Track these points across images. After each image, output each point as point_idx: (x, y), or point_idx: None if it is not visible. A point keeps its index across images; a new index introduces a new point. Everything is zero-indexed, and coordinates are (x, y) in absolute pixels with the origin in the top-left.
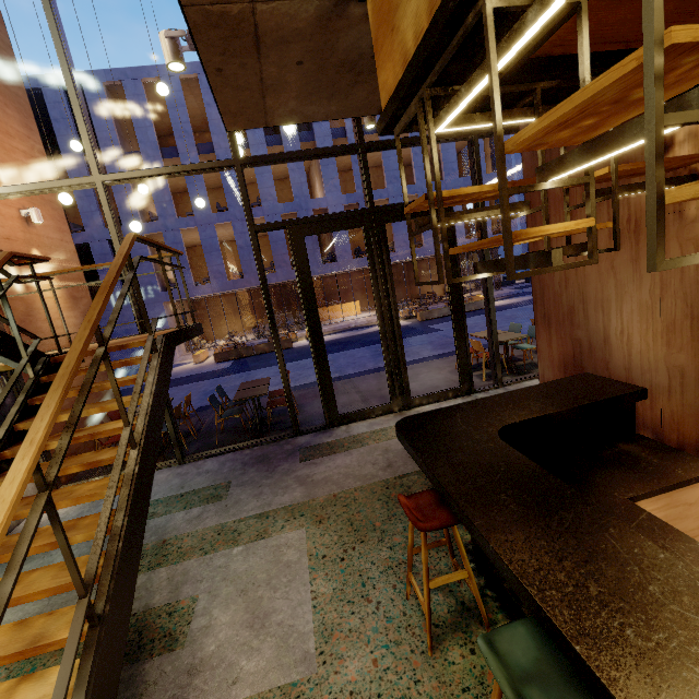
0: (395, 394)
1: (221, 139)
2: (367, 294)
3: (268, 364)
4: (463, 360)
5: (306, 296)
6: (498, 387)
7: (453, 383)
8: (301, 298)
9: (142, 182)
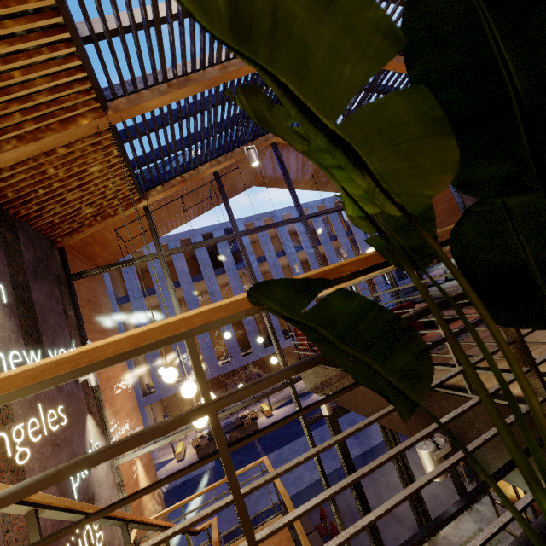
0: (422, 524)
1: (184, 277)
2: (293, 356)
3: (251, 457)
4: (456, 479)
5: (347, 462)
6: (486, 493)
7: (446, 489)
8: (345, 465)
9: (125, 313)
